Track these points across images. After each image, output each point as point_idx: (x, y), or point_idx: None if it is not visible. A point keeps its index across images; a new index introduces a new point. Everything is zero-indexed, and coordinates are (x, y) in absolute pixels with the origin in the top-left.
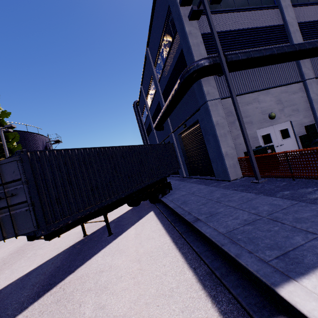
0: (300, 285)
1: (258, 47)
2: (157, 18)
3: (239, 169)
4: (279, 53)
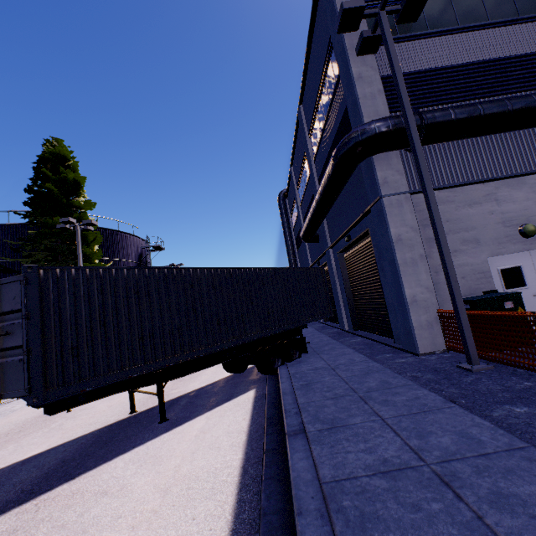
0: None
1: (502, 95)
2: (314, 57)
3: (439, 334)
4: None
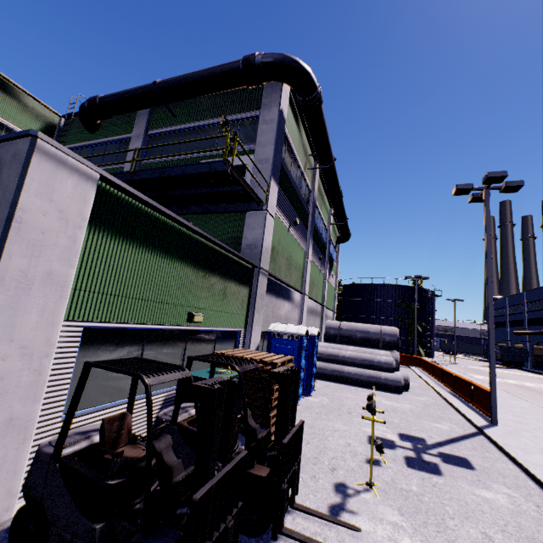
0: None
1: None
2: (536, 292)
3: None
4: None
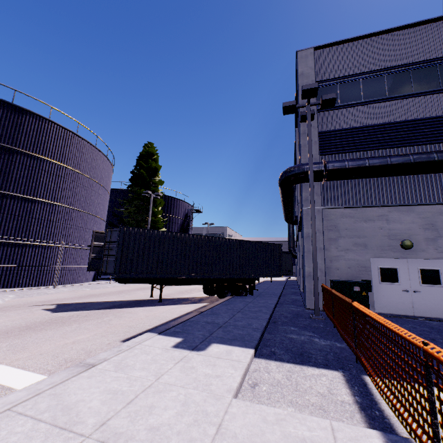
0: (155, 334)
1: (409, 146)
2: None
3: (322, 299)
4: (420, 163)
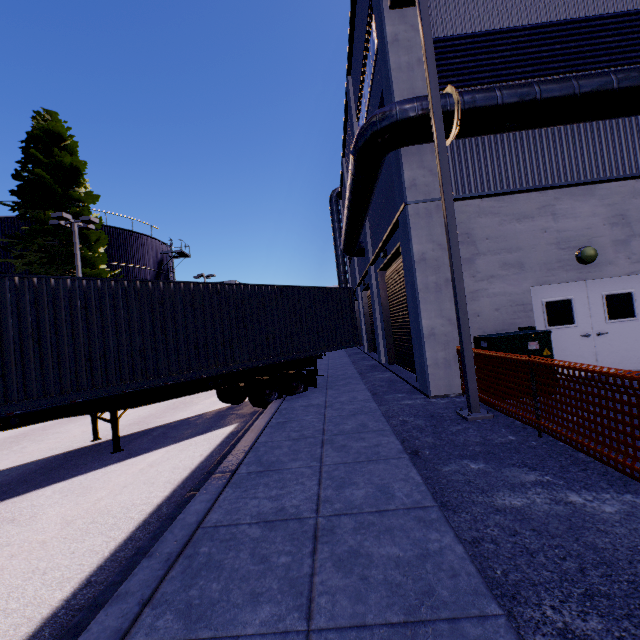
0: None
1: (584, 72)
2: (360, 8)
3: (458, 374)
4: (629, 88)
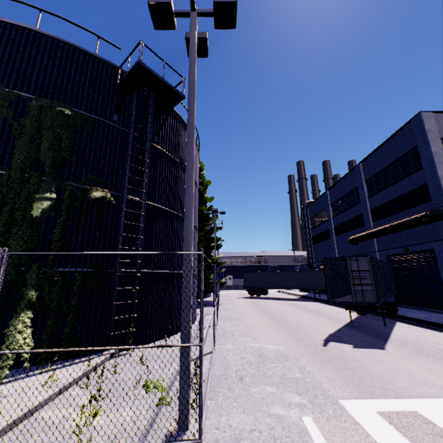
0: None
1: None
2: (389, 148)
3: None
4: None
